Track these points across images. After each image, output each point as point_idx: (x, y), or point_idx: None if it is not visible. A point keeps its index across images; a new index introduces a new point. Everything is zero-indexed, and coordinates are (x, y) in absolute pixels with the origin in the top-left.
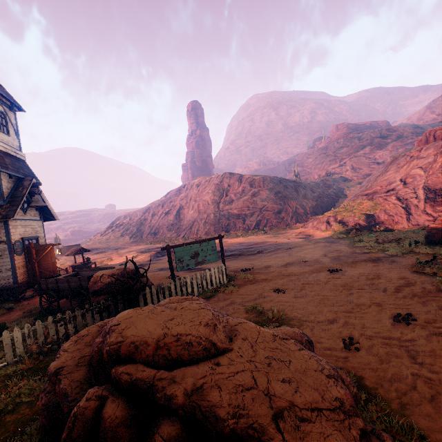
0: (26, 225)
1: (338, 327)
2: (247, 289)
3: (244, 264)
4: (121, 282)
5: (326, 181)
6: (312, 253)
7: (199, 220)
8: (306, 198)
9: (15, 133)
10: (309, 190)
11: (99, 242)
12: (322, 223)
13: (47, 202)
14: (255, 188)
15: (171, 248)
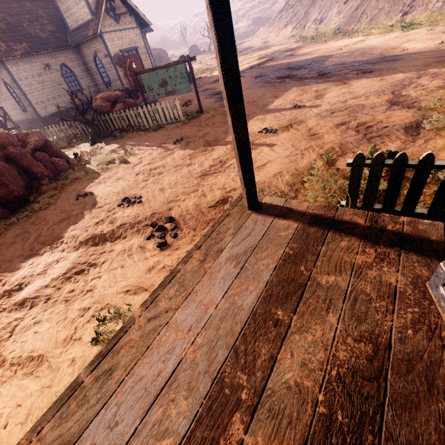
0: (122, 36)
1: (110, 184)
2: (176, 131)
3: (255, 96)
4: (101, 106)
5: None
6: (350, 91)
7: None
8: None
9: None
10: None
11: (262, 37)
12: None
13: (133, 4)
14: None
15: (138, 74)
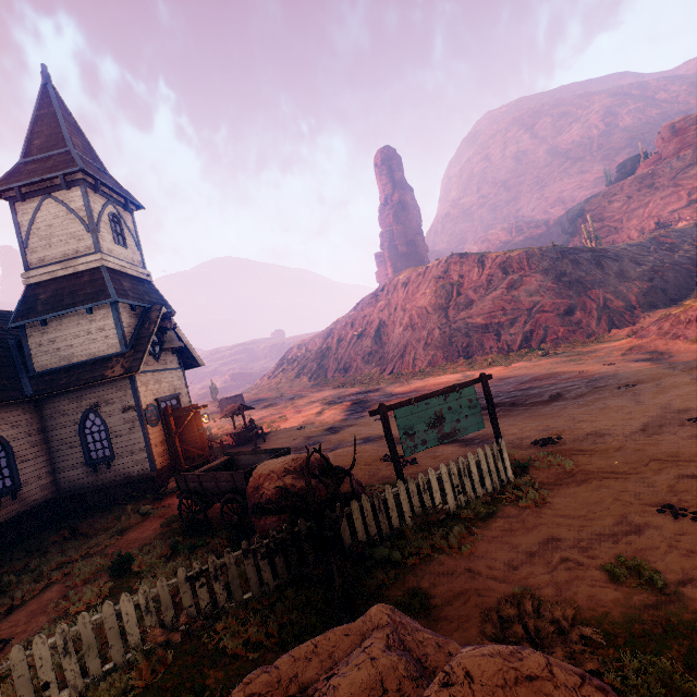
0: (161, 379)
1: None
2: (574, 500)
3: (534, 427)
4: (302, 489)
5: (663, 239)
6: None
7: (415, 342)
8: (626, 278)
9: (135, 243)
10: (627, 262)
11: (267, 388)
12: (685, 324)
13: (186, 339)
14: (513, 273)
15: (388, 410)
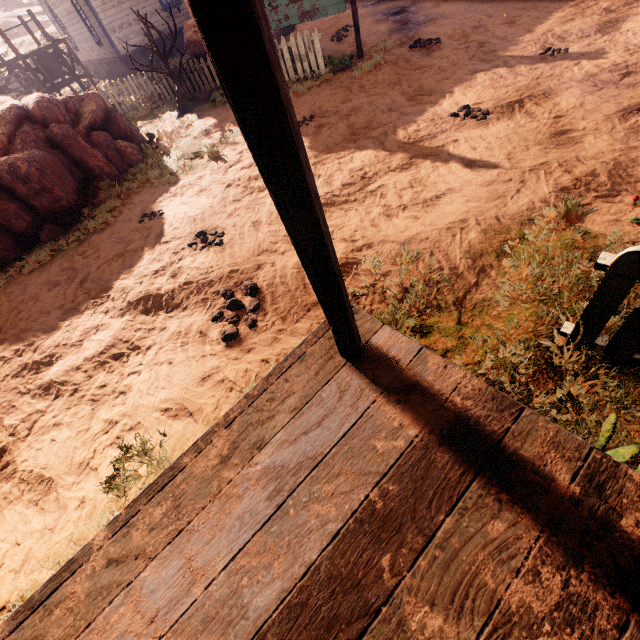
0: None
1: (187, 199)
2: (307, 98)
3: (469, 20)
4: (194, 42)
5: None
6: None
7: None
8: None
9: None
10: None
11: None
12: None
13: None
14: None
15: None
